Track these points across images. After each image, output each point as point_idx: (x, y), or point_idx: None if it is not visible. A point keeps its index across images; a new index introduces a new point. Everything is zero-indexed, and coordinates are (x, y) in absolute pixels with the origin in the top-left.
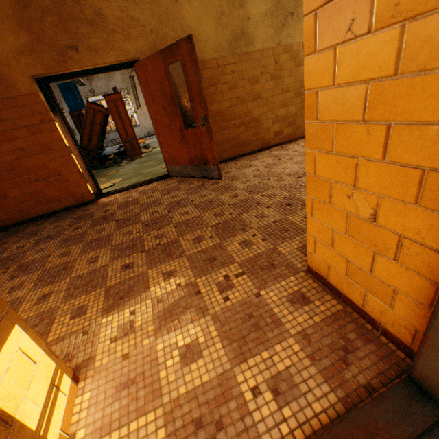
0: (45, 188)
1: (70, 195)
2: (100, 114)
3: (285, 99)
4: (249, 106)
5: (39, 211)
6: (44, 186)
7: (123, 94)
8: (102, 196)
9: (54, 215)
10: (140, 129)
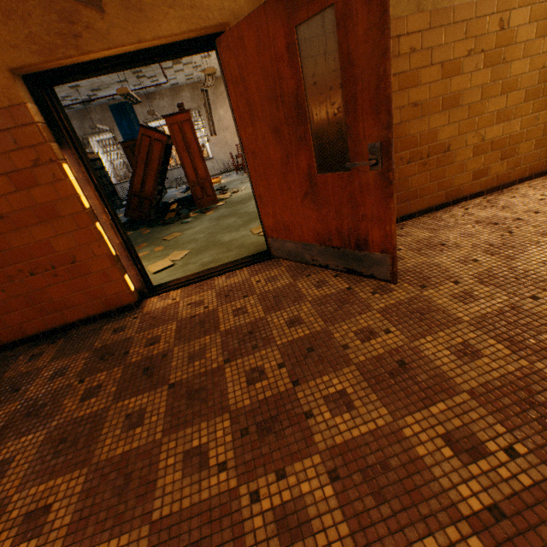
0: (48, 285)
1: (94, 296)
2: (159, 144)
3: (504, 106)
4: (433, 122)
5: (40, 325)
6: (46, 283)
7: (193, 116)
8: (151, 293)
9: (67, 330)
10: (213, 163)
